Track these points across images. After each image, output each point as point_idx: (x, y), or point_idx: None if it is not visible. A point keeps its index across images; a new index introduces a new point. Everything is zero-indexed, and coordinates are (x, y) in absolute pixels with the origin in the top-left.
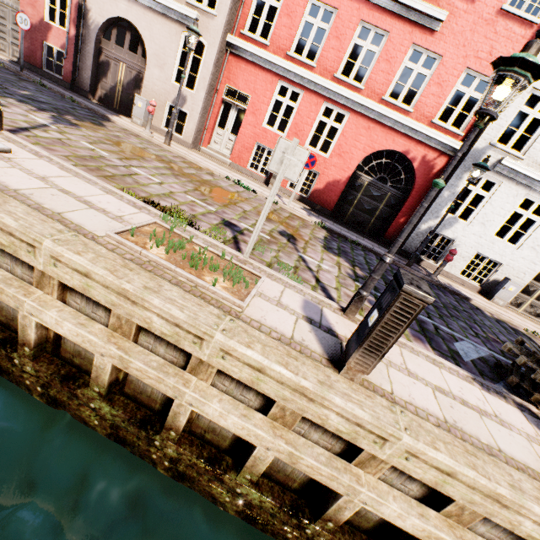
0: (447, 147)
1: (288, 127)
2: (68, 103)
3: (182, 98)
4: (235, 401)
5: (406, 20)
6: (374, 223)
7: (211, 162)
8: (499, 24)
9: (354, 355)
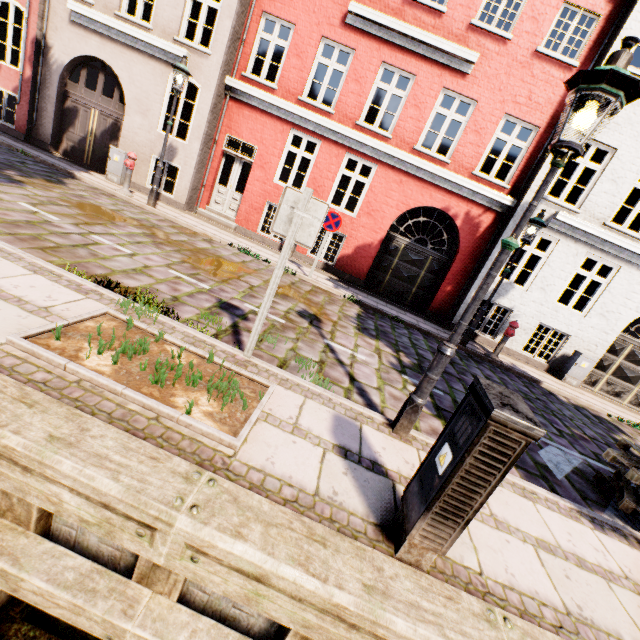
0: (493, 201)
1: (306, 183)
2: (17, 156)
3: (172, 150)
4: (222, 628)
5: (433, 62)
6: (416, 293)
7: (210, 226)
8: (536, 67)
9: (419, 524)
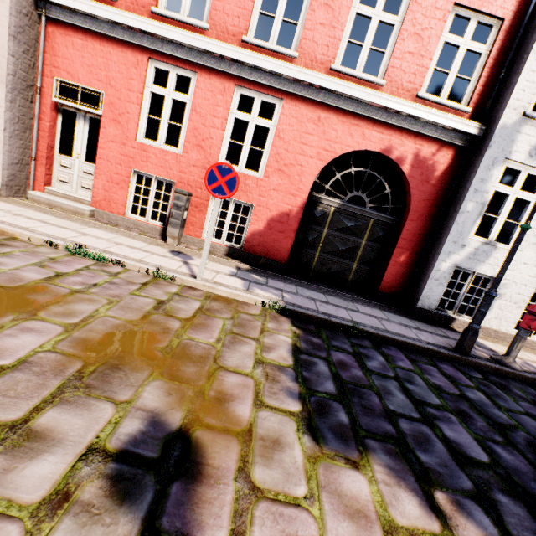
0: (450, 132)
1: (184, 137)
2: None
3: None
4: None
5: None
6: (357, 269)
7: (36, 215)
8: None
9: None
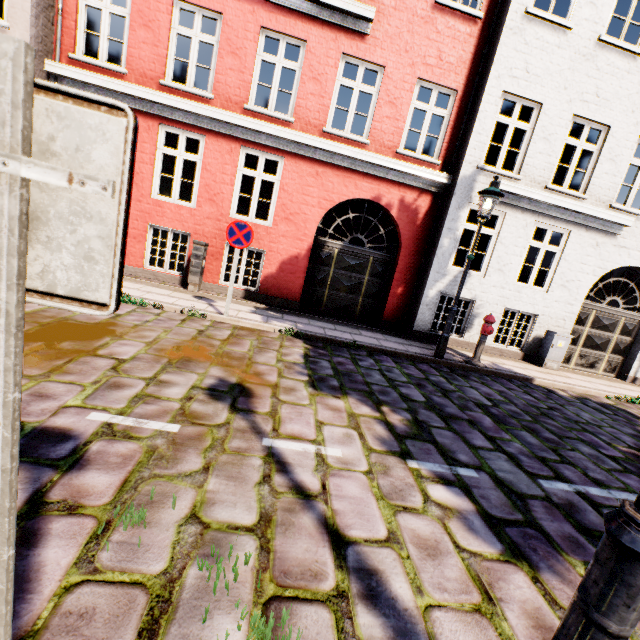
0: (426, 181)
1: (197, 193)
2: None
3: None
4: None
5: (324, 23)
6: (363, 303)
7: None
8: (440, 22)
9: None
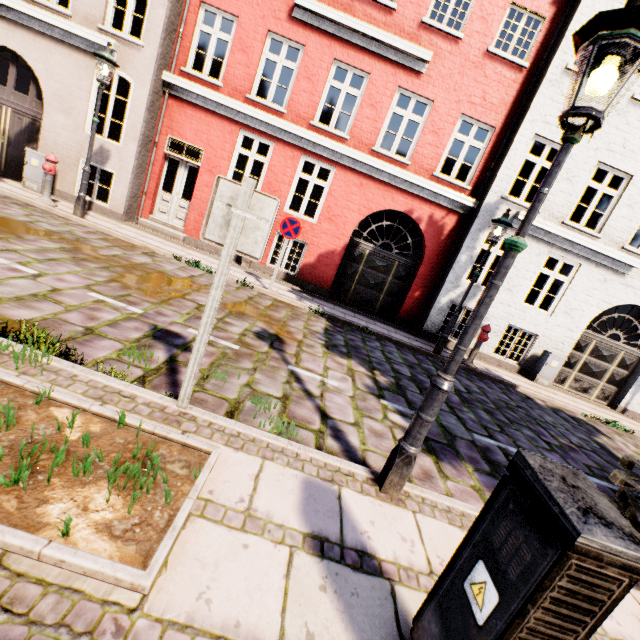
0: (455, 203)
1: (260, 188)
2: None
3: (104, 153)
4: None
5: (387, 60)
6: (383, 300)
7: (153, 237)
8: (488, 68)
9: None
